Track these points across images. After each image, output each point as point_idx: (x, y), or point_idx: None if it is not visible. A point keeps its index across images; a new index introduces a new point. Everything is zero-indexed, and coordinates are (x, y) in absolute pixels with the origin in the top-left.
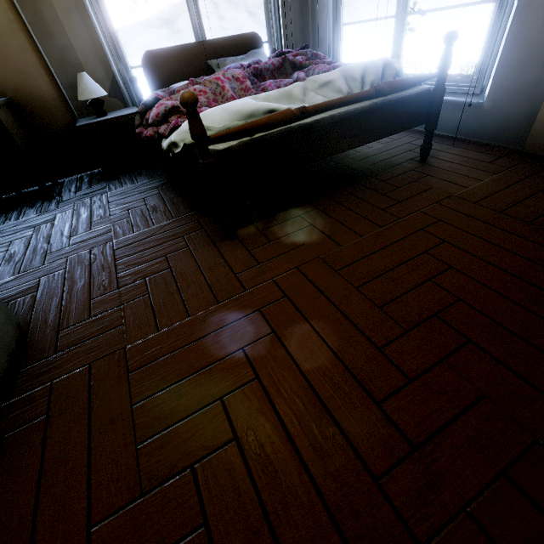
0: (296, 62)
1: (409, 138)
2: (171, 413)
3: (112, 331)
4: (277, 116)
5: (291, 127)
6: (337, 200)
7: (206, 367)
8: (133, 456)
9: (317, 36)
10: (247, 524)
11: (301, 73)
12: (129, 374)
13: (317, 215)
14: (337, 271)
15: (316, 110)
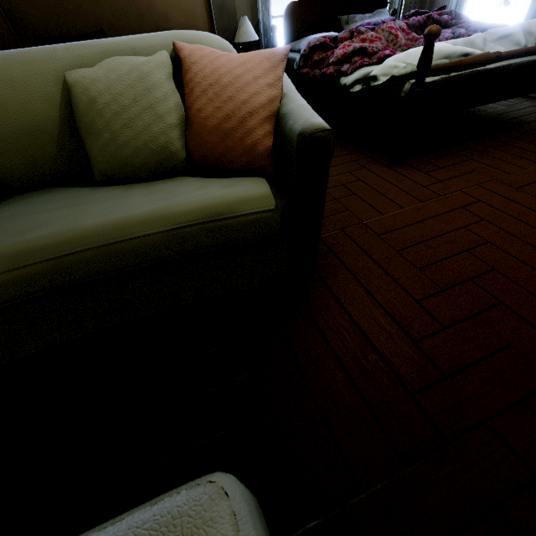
0: (441, 21)
1: (530, 103)
2: (432, 256)
3: (343, 213)
4: (480, 57)
5: (478, 70)
6: (485, 144)
7: (441, 235)
8: (420, 273)
9: (436, 0)
10: (532, 304)
11: (461, 29)
12: (379, 236)
13: (473, 153)
14: (517, 189)
15: (506, 56)
